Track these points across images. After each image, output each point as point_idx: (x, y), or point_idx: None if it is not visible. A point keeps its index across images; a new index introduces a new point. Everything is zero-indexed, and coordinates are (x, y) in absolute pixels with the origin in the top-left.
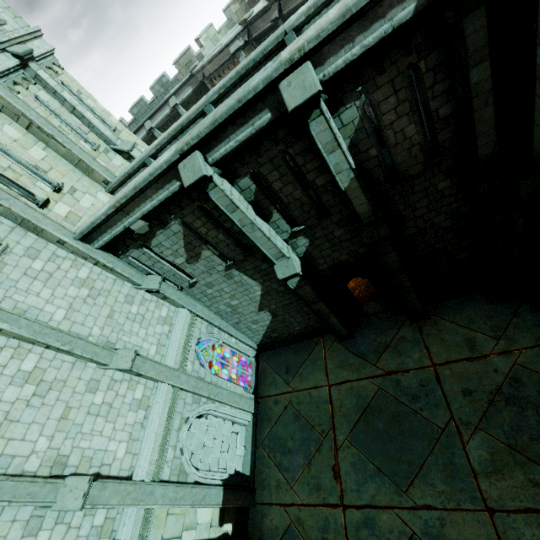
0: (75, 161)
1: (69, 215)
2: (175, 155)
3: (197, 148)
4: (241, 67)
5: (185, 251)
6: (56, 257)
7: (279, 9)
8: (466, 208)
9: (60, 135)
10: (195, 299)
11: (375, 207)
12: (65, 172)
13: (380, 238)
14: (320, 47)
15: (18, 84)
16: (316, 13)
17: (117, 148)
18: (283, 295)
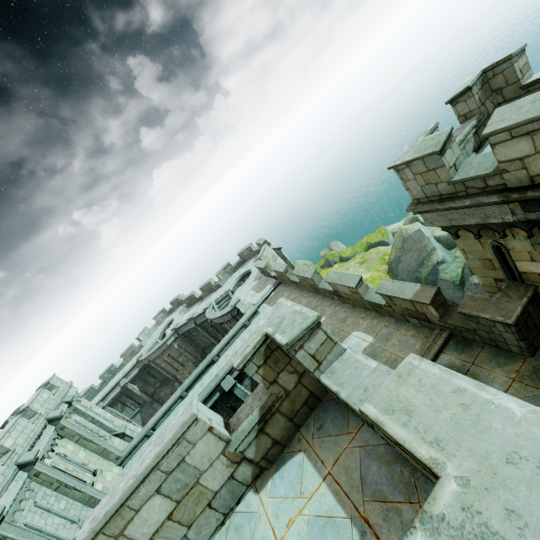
0: (100, 451)
1: (103, 489)
2: None
3: None
4: (197, 373)
5: None
6: None
7: (195, 322)
8: None
9: (94, 438)
10: None
11: None
12: (95, 461)
13: None
14: (231, 370)
15: (67, 417)
16: (223, 349)
17: (117, 432)
18: None
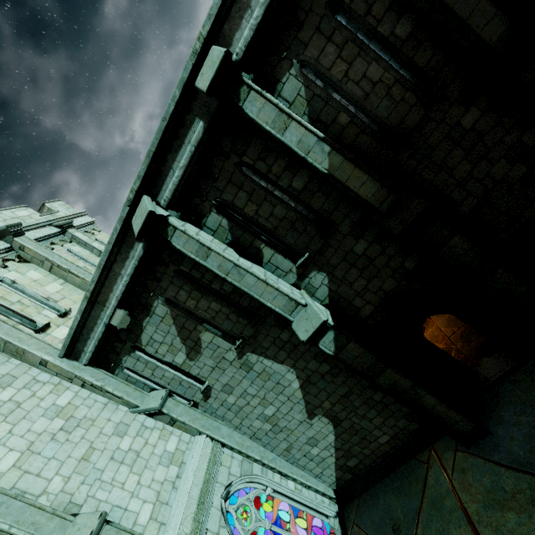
0: None
1: None
2: (125, 209)
3: (144, 192)
4: None
5: (181, 341)
6: (34, 383)
7: None
8: (532, 136)
9: (77, 269)
10: (217, 418)
11: (383, 180)
12: (78, 300)
13: (417, 216)
14: (218, 28)
15: (56, 244)
16: None
17: None
18: (331, 379)
